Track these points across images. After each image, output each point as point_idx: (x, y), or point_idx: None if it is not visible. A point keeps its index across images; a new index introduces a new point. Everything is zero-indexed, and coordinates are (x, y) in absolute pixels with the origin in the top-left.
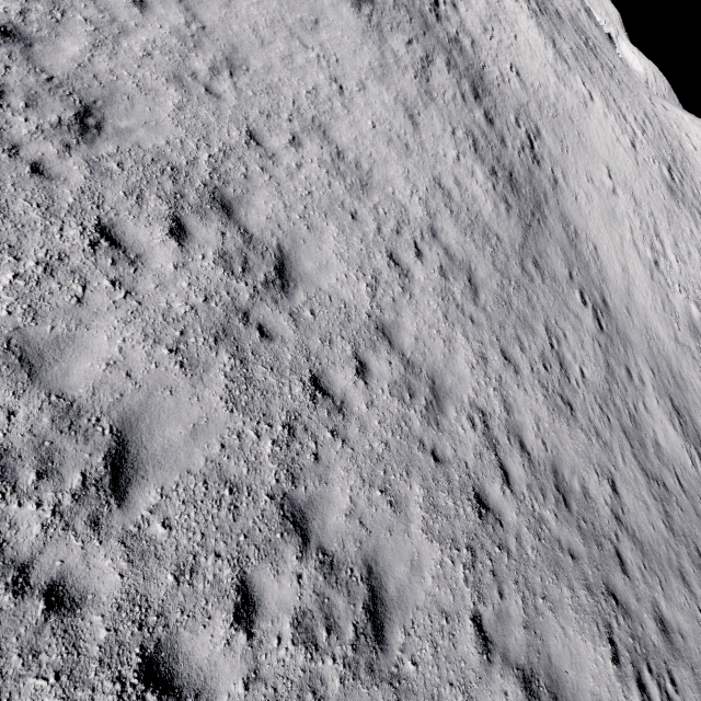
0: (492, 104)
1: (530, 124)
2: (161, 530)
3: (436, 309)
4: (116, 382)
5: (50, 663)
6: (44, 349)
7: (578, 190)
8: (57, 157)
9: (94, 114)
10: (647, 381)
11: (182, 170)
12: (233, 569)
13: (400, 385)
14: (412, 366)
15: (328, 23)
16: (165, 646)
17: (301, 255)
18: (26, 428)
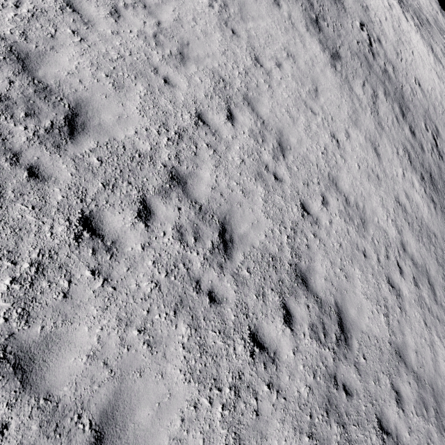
0: (411, 118)
1: (432, 125)
2: None
3: (419, 318)
4: None
5: None
6: None
7: None
8: (218, 279)
9: (226, 228)
10: None
11: (277, 257)
12: None
13: (419, 402)
14: (420, 380)
15: (322, 88)
16: None
17: (347, 305)
18: None
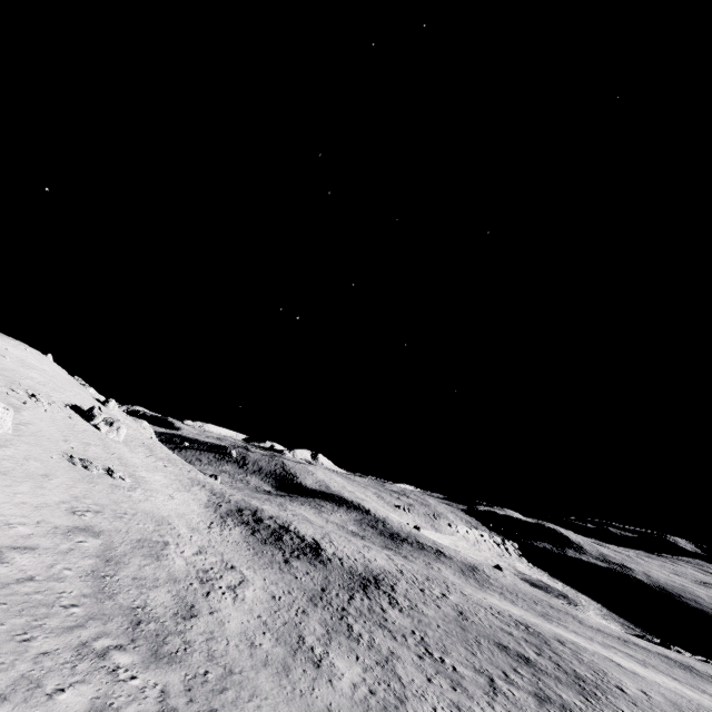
0: None
1: None
2: None
3: None
4: None
5: None
6: None
7: None
8: None
9: None
10: (346, 682)
11: None
12: None
13: None
14: None
15: None
16: None
17: None
18: None
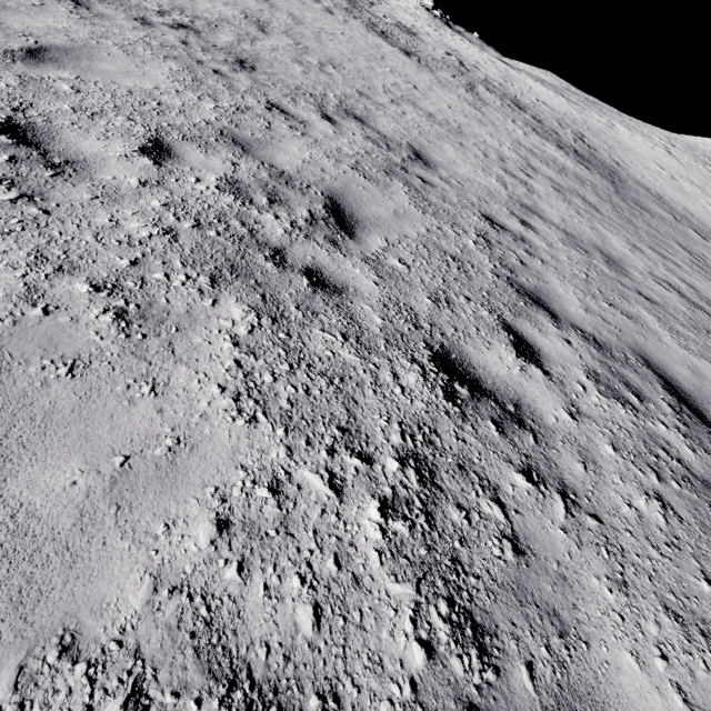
0: (534, 114)
1: (572, 129)
2: (399, 265)
3: (567, 208)
4: (314, 172)
5: (332, 325)
6: (249, 142)
7: (640, 171)
8: (229, 72)
9: (248, 64)
10: None
11: (317, 97)
12: (490, 313)
13: (569, 242)
14: (571, 235)
15: (390, 59)
16: (452, 352)
17: (430, 153)
18: (250, 174)
